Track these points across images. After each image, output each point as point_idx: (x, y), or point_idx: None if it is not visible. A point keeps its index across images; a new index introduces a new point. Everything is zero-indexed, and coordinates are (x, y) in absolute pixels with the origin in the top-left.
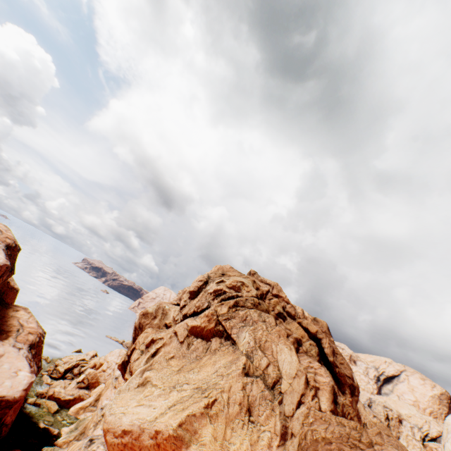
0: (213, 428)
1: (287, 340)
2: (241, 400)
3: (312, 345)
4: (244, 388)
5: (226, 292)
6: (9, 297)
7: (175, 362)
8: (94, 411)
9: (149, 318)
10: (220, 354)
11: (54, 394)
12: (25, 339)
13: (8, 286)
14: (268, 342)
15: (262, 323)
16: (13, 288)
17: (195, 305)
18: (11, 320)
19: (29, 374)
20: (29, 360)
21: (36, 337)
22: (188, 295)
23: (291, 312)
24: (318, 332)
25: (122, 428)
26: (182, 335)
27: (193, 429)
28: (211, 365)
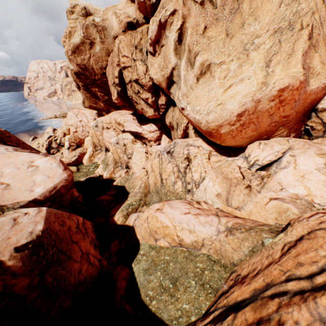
0: (318, 56)
1: None
2: (325, 16)
3: None
4: (323, 2)
5: None
6: None
7: (214, 32)
8: (101, 153)
9: (84, 52)
10: None
11: None
12: None
13: None
14: None
15: None
16: None
17: None
18: None
19: (47, 159)
20: (24, 151)
21: None
22: None
23: None
24: None
25: (235, 114)
26: None
27: (307, 67)
28: (267, 2)
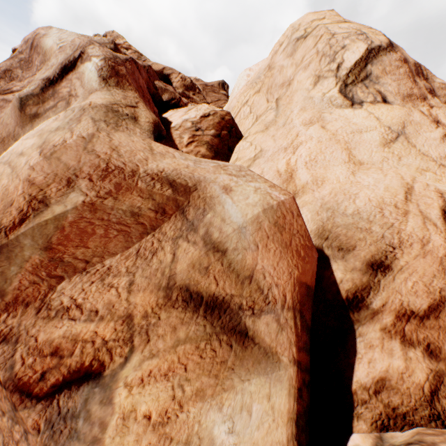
0: None
1: None
2: None
3: None
4: None
5: None
6: None
7: None
8: None
9: None
10: None
11: None
12: None
13: None
14: None
15: None
16: None
17: None
18: None
19: None
20: None
21: None
22: None
23: None
24: (165, 69)
25: None
26: None
27: None
28: None
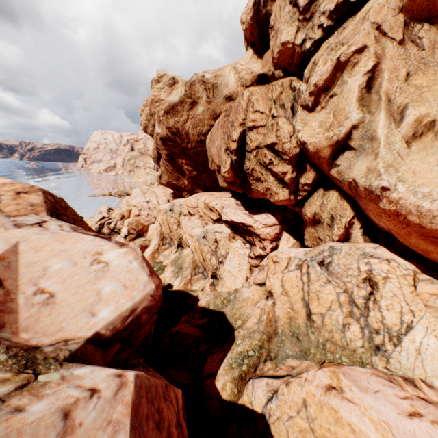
0: None
1: None
2: None
3: None
4: None
5: None
6: None
7: (424, 79)
8: (169, 248)
9: (180, 113)
10: None
11: None
12: (23, 207)
13: None
14: None
15: None
16: None
17: None
18: None
19: (122, 251)
20: (87, 233)
21: (44, 197)
22: None
23: None
24: None
25: None
26: (395, 27)
27: None
28: None
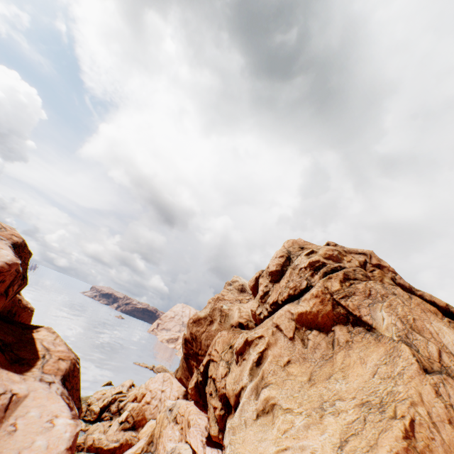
0: None
1: (435, 316)
2: (447, 415)
3: (452, 323)
4: (438, 394)
5: (325, 263)
6: (22, 320)
7: (297, 369)
8: None
9: (202, 324)
10: (359, 346)
11: (94, 443)
12: (54, 368)
13: (19, 305)
14: (417, 321)
15: (394, 297)
16: (26, 308)
17: (288, 286)
18: (31, 344)
19: (70, 421)
20: (66, 399)
21: (69, 365)
22: (267, 278)
23: (404, 284)
24: (449, 306)
25: None
26: (288, 328)
27: None
28: (359, 364)
